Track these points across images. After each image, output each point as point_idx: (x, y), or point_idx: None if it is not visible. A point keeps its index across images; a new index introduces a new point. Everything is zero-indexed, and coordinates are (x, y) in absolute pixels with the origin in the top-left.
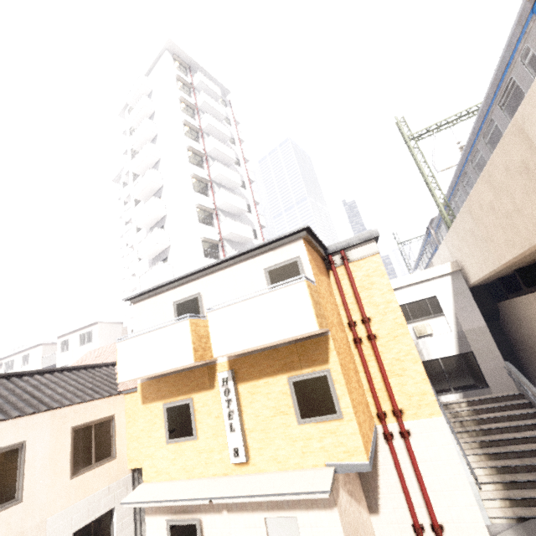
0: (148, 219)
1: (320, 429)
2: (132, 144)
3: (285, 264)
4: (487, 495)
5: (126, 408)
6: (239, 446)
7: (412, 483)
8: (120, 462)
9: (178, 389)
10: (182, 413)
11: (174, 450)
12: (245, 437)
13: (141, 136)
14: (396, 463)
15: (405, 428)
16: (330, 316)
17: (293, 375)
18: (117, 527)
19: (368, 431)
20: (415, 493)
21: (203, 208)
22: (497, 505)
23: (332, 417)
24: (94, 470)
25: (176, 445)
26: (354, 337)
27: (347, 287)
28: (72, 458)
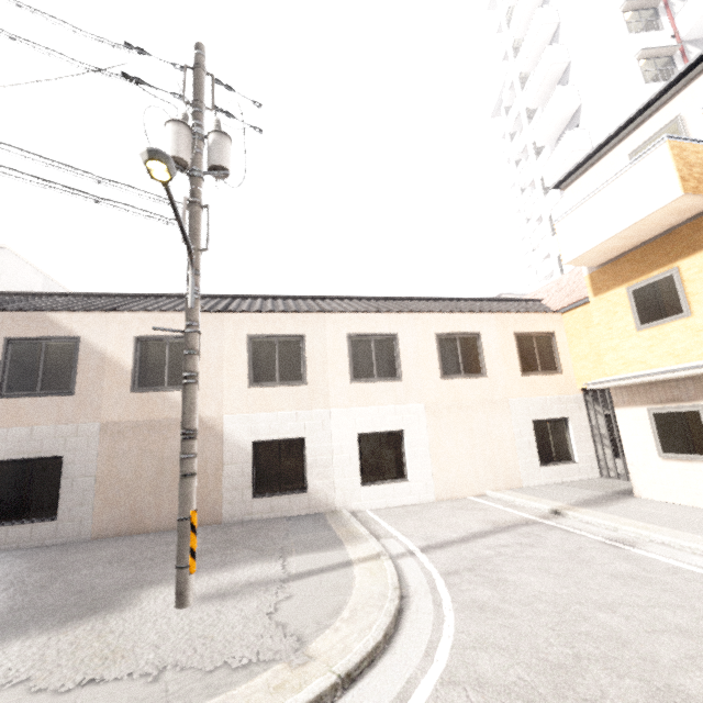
0: (552, 127)
1: None
2: (514, 31)
3: None
4: None
5: (565, 328)
6: None
7: None
8: (567, 380)
9: (650, 264)
10: (659, 290)
11: (650, 336)
12: None
13: (525, 9)
14: None
15: None
16: None
17: None
18: (574, 437)
19: None
20: None
21: (652, 52)
22: None
23: None
24: (541, 376)
25: (652, 330)
26: None
27: None
28: (519, 360)
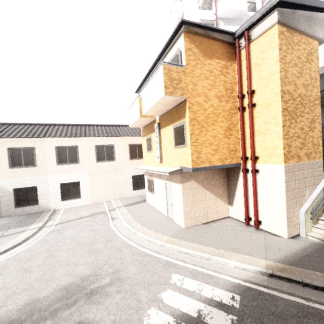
0: None
1: (180, 151)
2: None
3: (174, 56)
4: (322, 227)
5: None
6: (158, 155)
7: (252, 198)
8: None
9: (148, 132)
10: (149, 141)
11: (148, 155)
12: (162, 152)
13: None
14: (243, 185)
15: (257, 168)
16: (201, 90)
17: (174, 125)
18: None
19: (216, 160)
20: (252, 203)
21: (205, 22)
22: (323, 233)
23: (183, 146)
24: (137, 160)
25: (148, 153)
26: (239, 106)
27: (245, 66)
28: (130, 154)
